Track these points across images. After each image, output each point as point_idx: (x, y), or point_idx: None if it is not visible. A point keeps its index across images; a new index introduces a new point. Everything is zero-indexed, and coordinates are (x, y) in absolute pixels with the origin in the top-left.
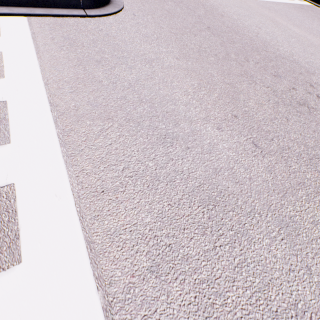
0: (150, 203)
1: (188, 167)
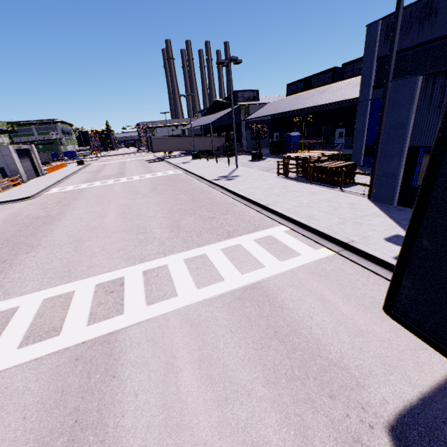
0: None
1: None
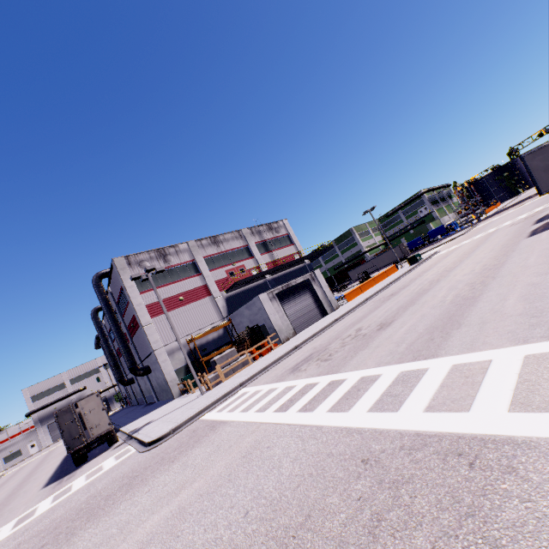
0: (3, 542)
1: (7, 543)
